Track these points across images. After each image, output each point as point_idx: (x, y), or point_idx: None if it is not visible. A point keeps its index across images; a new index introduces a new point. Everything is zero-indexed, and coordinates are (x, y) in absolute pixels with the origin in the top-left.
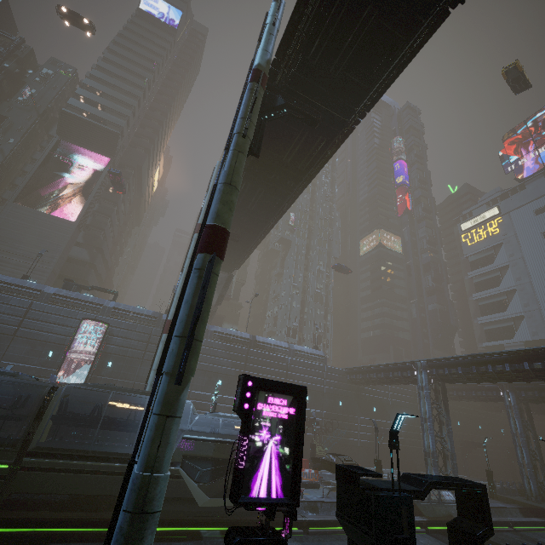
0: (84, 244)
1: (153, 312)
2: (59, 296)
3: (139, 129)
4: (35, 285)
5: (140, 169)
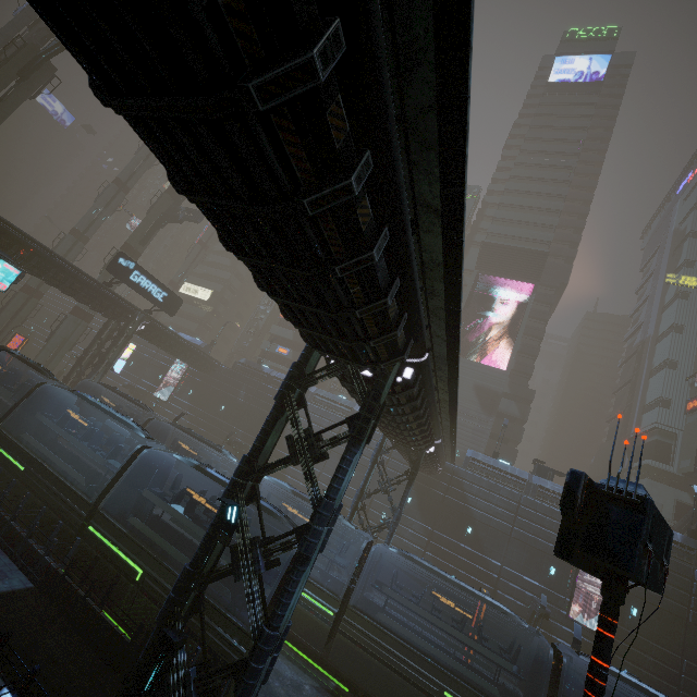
0: (510, 394)
1: (682, 537)
2: (545, 490)
3: (555, 233)
4: (516, 471)
5: (563, 287)
